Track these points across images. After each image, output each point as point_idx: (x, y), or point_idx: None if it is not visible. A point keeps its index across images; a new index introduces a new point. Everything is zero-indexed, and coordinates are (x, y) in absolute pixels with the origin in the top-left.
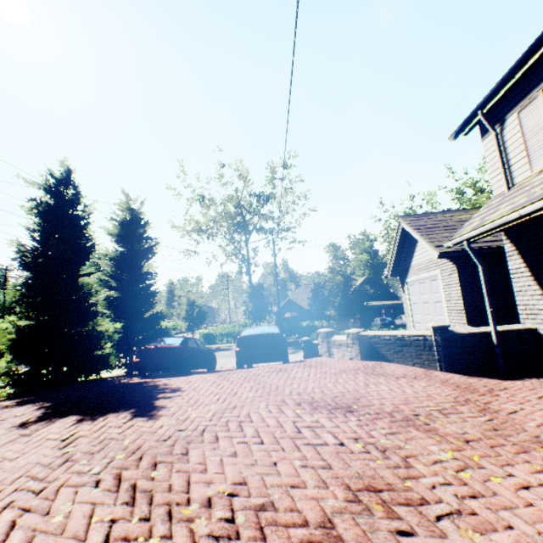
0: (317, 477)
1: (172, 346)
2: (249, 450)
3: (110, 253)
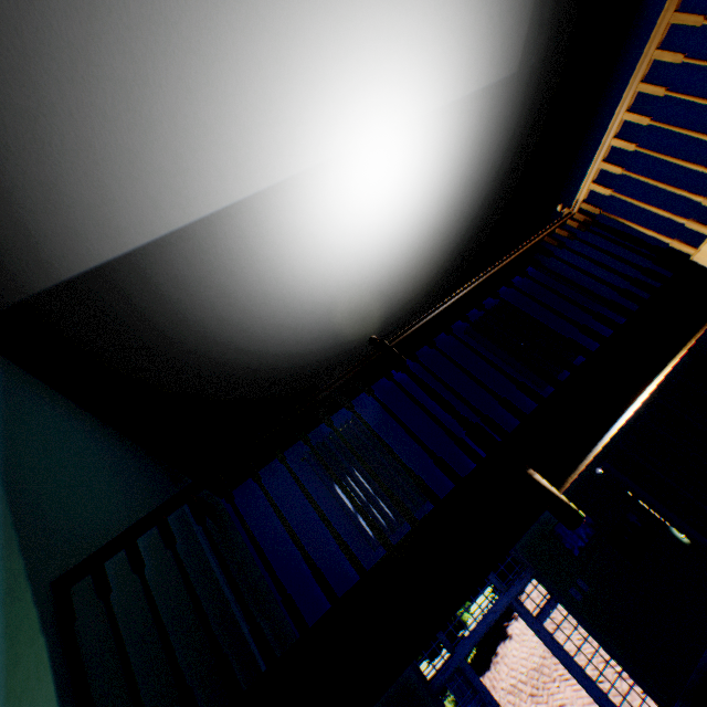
0: None
1: None
2: None
3: None
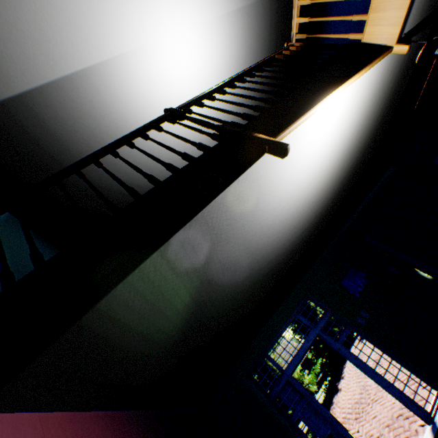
0: (372, 358)
1: None
2: (370, 350)
3: None
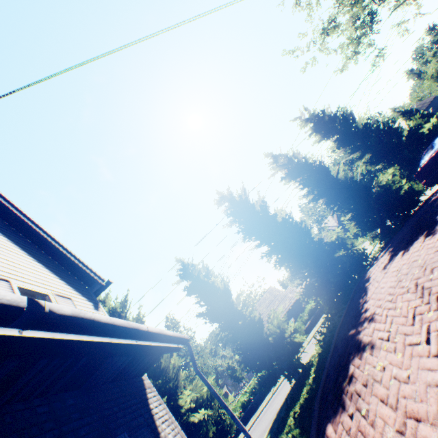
0: None
1: (433, 155)
2: None
3: (333, 147)
